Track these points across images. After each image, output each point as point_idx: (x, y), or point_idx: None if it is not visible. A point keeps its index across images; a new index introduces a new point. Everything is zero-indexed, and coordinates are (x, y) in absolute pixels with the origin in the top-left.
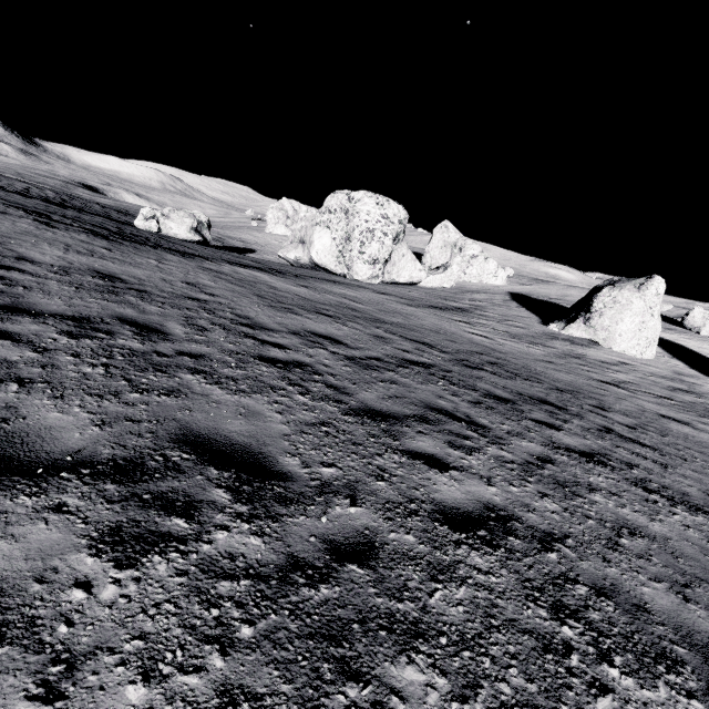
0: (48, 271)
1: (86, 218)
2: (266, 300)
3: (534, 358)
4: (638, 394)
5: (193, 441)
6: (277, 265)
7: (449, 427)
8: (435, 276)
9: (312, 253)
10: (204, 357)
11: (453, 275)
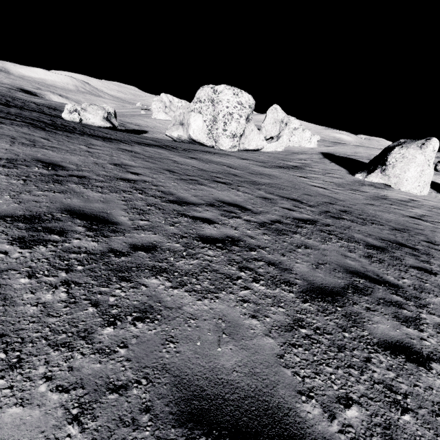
0: None
1: (26, 114)
2: (176, 174)
3: (362, 202)
4: (437, 225)
5: (199, 411)
6: (167, 142)
7: (378, 294)
8: (272, 144)
9: (190, 132)
10: (156, 248)
11: (284, 142)
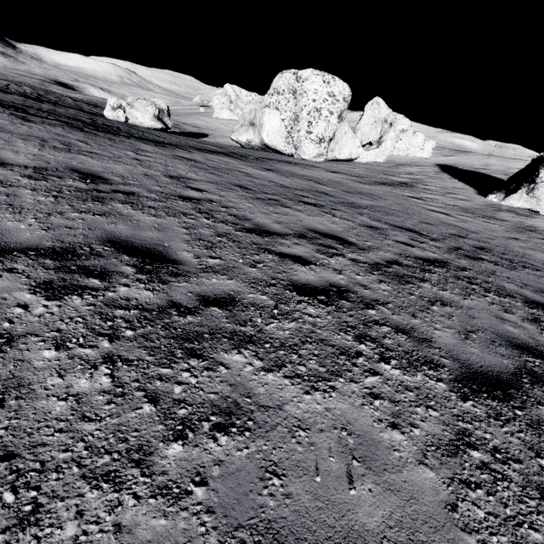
0: (20, 176)
1: (61, 111)
2: (250, 191)
3: (502, 235)
4: None
5: None
6: (234, 148)
7: None
8: (370, 151)
9: (263, 135)
10: (235, 302)
11: (386, 150)
